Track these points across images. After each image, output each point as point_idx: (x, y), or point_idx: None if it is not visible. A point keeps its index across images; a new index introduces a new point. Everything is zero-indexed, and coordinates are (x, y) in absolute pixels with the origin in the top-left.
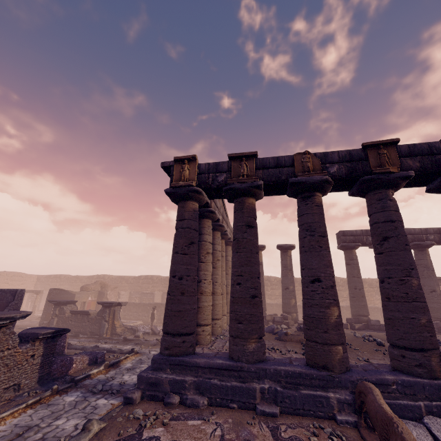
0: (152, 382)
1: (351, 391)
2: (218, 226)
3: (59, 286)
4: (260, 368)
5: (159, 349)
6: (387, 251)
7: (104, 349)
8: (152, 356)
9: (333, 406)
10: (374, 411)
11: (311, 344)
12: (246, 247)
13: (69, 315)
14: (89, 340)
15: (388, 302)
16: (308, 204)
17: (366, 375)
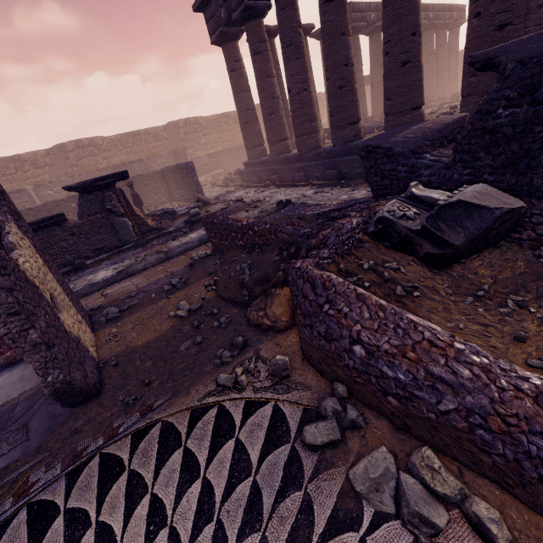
0: None
1: None
2: None
3: None
4: None
5: (272, 201)
6: None
7: None
8: (307, 199)
9: None
10: None
11: None
12: None
13: None
14: (126, 254)
15: None
16: None
17: None
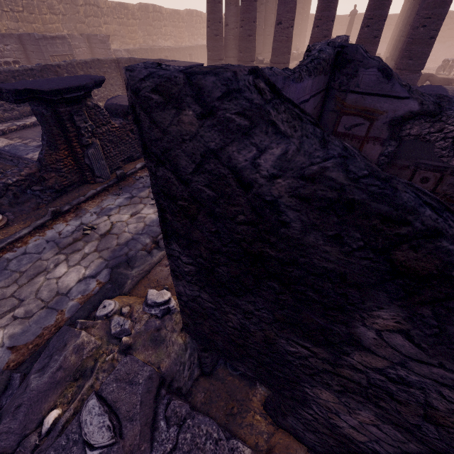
0: None
1: None
2: None
3: None
4: None
5: None
6: None
7: None
8: None
9: None
10: (438, 79)
11: None
12: None
13: (121, 122)
14: None
15: None
16: None
17: None
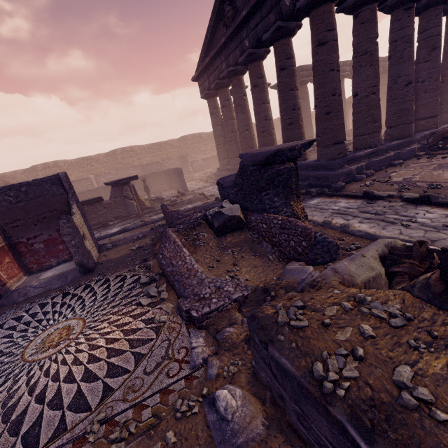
0: (347, 173)
1: (417, 144)
2: (267, 53)
3: None
4: (387, 146)
5: (219, 196)
6: (433, 59)
7: (189, 209)
8: None
9: (416, 151)
10: None
11: (402, 126)
12: (378, 59)
13: None
14: (130, 221)
15: (425, 94)
16: (410, 16)
17: (418, 135)
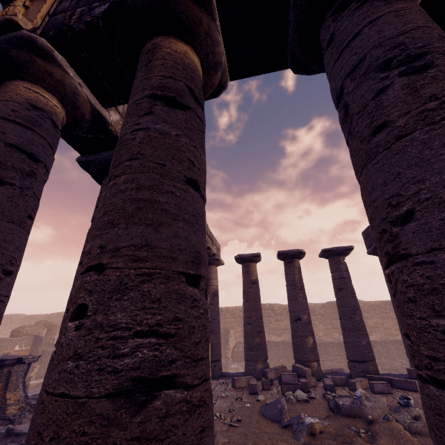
0: None
1: None
2: None
3: (8, 330)
4: None
5: None
6: None
7: None
8: None
9: None
10: None
11: None
12: (141, 153)
13: None
14: None
15: None
16: None
17: None
